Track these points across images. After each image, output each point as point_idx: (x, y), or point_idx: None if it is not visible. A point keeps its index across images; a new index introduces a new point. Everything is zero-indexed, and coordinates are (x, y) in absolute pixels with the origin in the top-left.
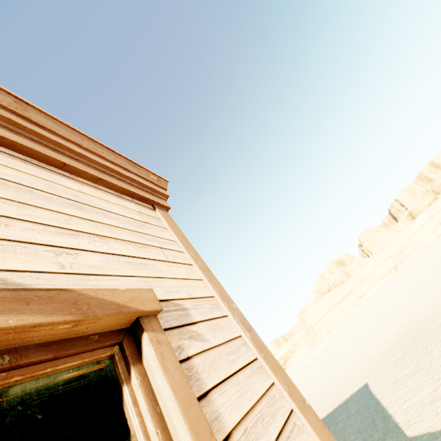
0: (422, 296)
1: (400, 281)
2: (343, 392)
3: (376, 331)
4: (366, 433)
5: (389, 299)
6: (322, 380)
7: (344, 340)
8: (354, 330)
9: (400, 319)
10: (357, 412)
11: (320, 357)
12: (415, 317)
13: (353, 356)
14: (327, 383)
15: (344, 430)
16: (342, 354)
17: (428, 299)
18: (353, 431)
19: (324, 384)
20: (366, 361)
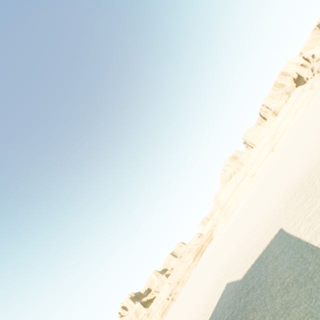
0: (302, 157)
1: (278, 156)
2: (263, 240)
3: (273, 191)
4: (298, 268)
5: (275, 169)
6: (242, 237)
7: (249, 206)
8: (255, 197)
9: (290, 177)
10: (281, 252)
11: (235, 223)
12: (303, 171)
13: (261, 214)
14: (247, 238)
15: (275, 270)
16: (251, 215)
17: (308, 156)
18: (285, 268)
19: (245, 239)
20: (273, 213)
